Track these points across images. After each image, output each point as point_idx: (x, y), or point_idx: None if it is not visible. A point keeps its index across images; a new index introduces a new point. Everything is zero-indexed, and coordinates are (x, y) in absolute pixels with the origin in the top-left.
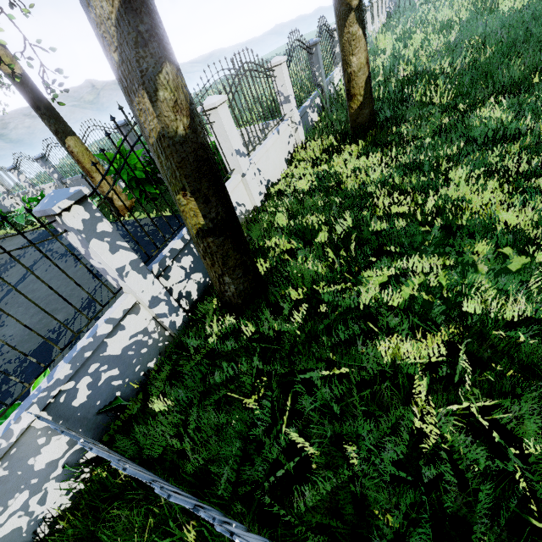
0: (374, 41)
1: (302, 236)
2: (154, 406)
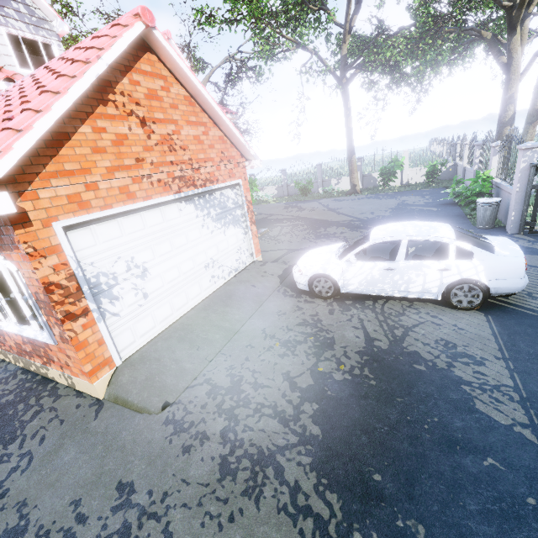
0: None
1: None
2: None
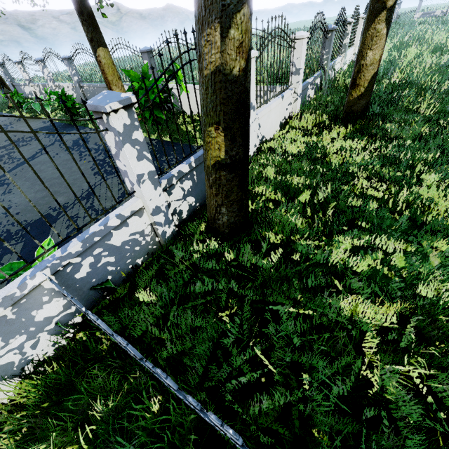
0: None
1: (287, 192)
2: (140, 295)
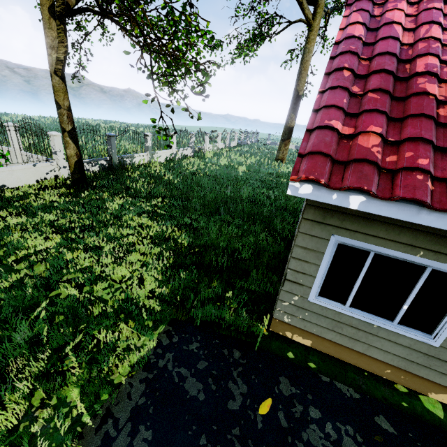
0: (204, 151)
1: None
2: None
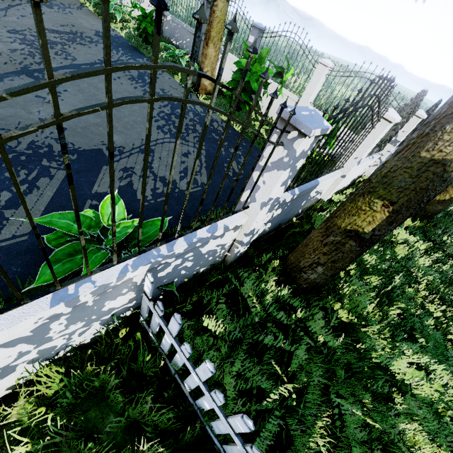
0: None
1: (357, 265)
2: (206, 320)
